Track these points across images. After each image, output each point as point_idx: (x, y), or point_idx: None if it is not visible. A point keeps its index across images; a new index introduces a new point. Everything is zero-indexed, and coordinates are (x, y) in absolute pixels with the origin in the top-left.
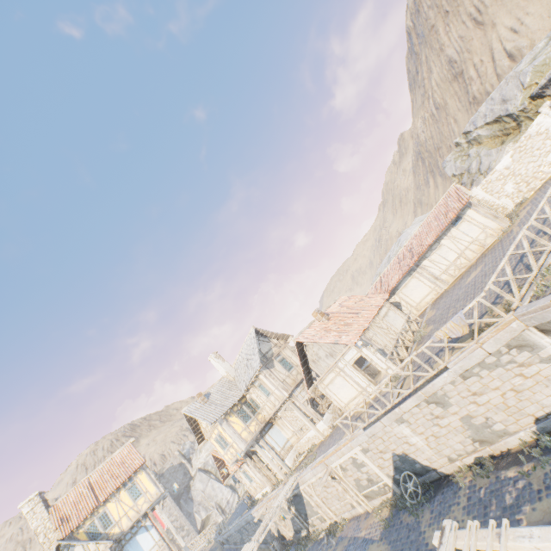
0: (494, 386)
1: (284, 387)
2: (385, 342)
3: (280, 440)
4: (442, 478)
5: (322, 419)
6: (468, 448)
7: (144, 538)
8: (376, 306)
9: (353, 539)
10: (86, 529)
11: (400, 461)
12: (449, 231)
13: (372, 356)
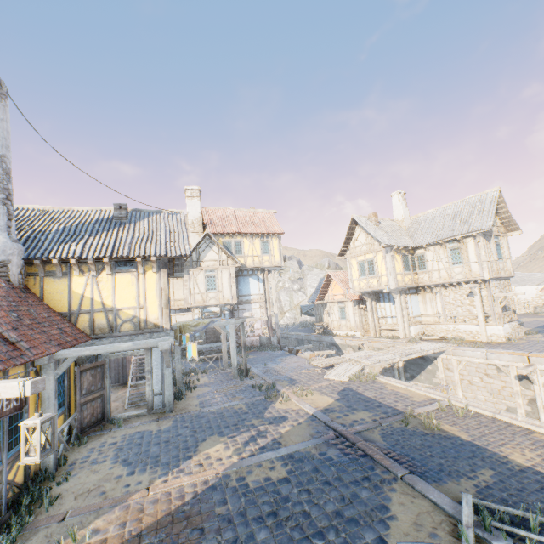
0: None
1: (489, 269)
2: None
3: (415, 309)
4: None
5: (503, 325)
6: None
7: (253, 283)
8: None
9: None
10: (224, 241)
11: None
12: None
13: None
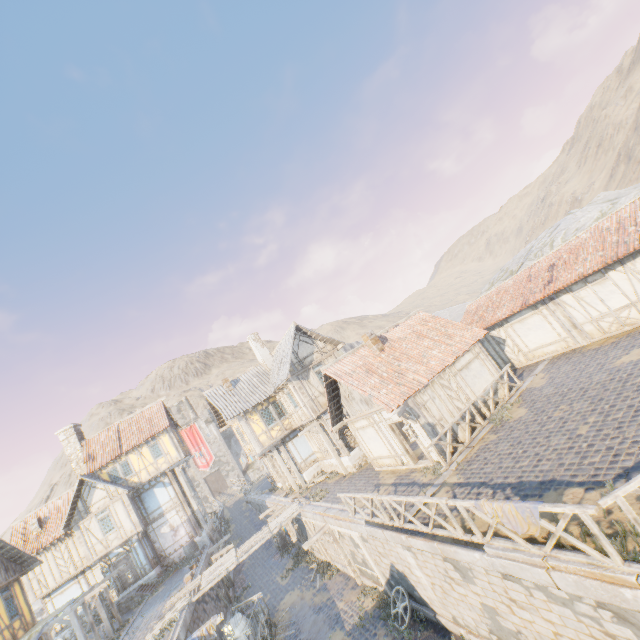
0: (547, 618)
1: (313, 407)
2: (443, 412)
3: (304, 451)
4: (440, 625)
5: (348, 455)
6: (481, 631)
7: (161, 492)
8: (457, 349)
9: (331, 602)
10: (109, 471)
11: (398, 575)
12: (633, 259)
13: (415, 429)
